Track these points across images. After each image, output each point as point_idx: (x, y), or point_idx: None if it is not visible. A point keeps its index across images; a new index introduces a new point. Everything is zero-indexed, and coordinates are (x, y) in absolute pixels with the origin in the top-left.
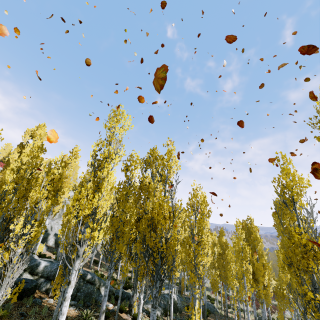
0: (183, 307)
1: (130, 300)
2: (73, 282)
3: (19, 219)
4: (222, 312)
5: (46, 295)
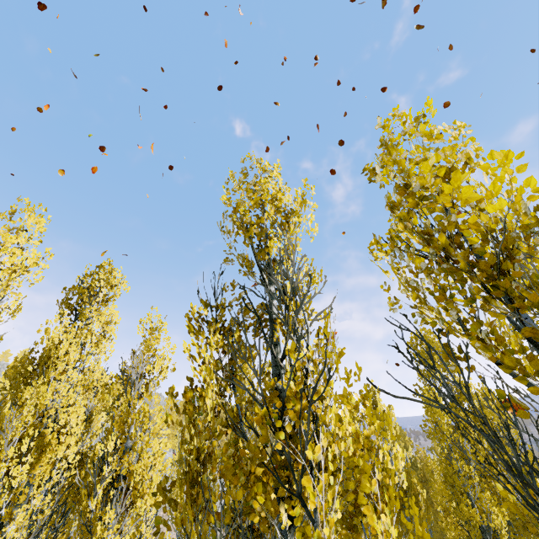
0: None
1: None
2: None
3: None
4: None
5: None
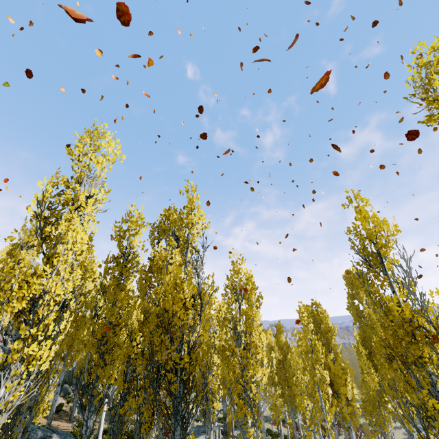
0: None
1: None
2: None
3: None
4: None
5: None
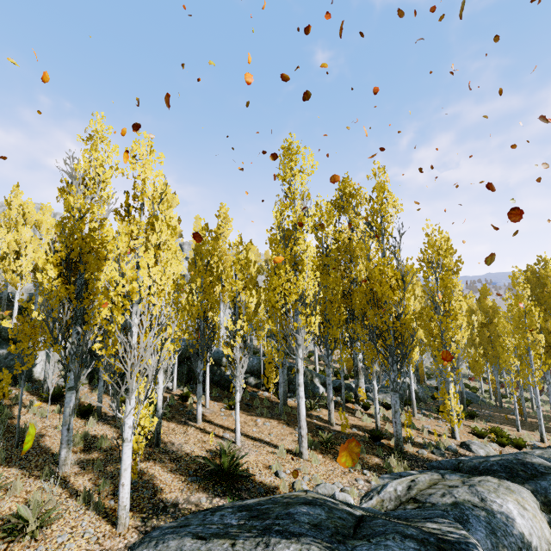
0: (427, 398)
1: (354, 390)
2: (301, 370)
3: (211, 316)
4: (491, 402)
5: (257, 389)
